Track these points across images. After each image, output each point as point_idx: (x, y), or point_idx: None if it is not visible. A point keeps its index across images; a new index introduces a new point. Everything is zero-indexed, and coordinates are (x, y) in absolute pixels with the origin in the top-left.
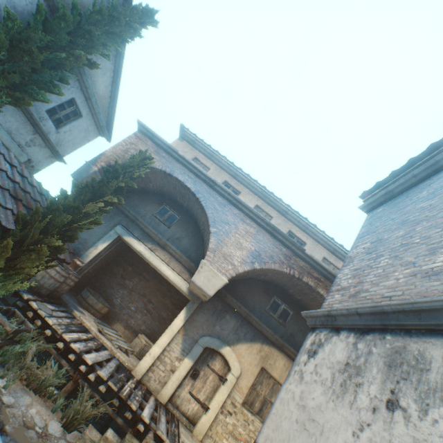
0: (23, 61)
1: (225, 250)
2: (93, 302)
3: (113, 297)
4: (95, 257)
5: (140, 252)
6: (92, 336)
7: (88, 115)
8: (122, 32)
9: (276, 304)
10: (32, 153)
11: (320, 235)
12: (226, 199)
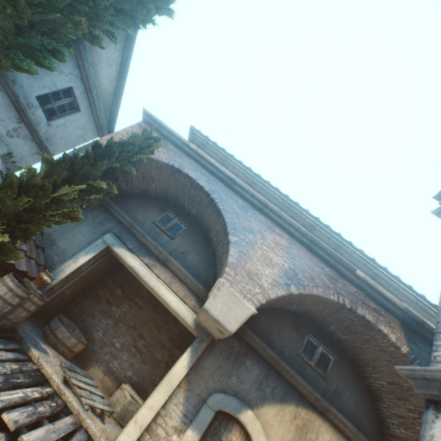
0: (5, 14)
1: (250, 267)
2: (63, 336)
3: (93, 329)
4: (73, 273)
5: (133, 268)
6: (51, 390)
7: (87, 111)
8: (133, 12)
9: (311, 345)
10: (14, 145)
11: (357, 256)
12: (248, 202)
